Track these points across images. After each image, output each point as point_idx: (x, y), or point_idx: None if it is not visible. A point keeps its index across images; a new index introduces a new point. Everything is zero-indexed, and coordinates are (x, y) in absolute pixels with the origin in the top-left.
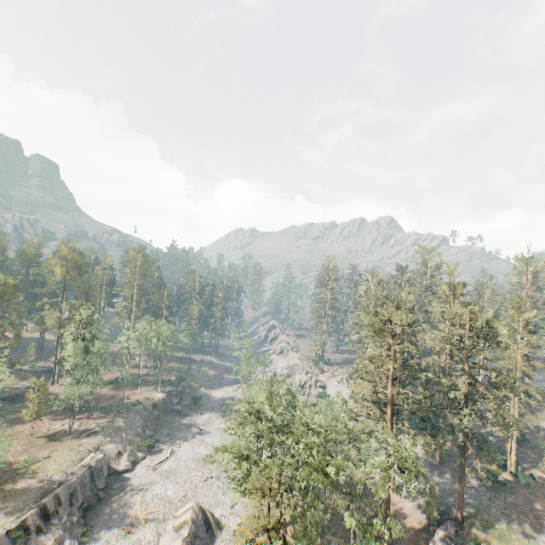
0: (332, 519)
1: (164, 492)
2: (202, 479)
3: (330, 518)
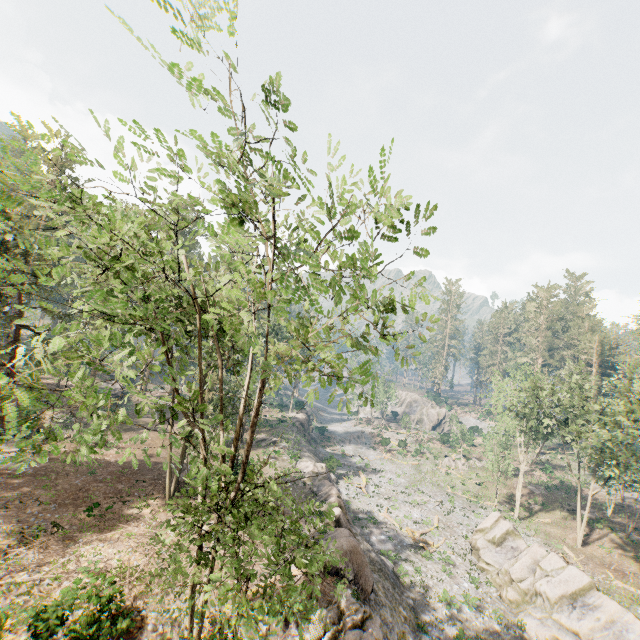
0: (637, 534)
1: (409, 515)
2: (433, 504)
3: (635, 533)
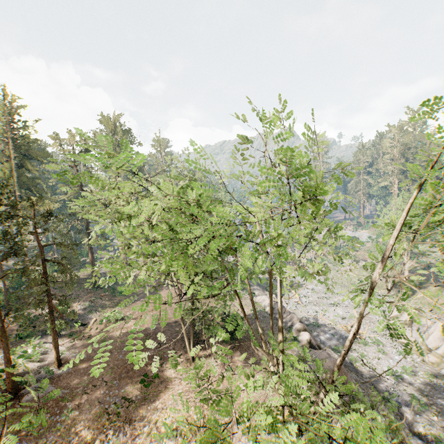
0: None
1: (336, 313)
2: (347, 301)
3: None
